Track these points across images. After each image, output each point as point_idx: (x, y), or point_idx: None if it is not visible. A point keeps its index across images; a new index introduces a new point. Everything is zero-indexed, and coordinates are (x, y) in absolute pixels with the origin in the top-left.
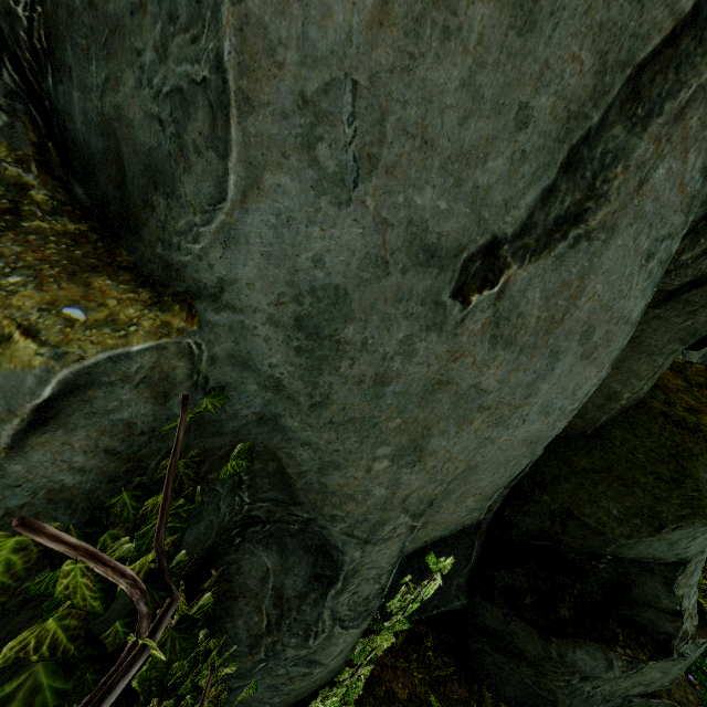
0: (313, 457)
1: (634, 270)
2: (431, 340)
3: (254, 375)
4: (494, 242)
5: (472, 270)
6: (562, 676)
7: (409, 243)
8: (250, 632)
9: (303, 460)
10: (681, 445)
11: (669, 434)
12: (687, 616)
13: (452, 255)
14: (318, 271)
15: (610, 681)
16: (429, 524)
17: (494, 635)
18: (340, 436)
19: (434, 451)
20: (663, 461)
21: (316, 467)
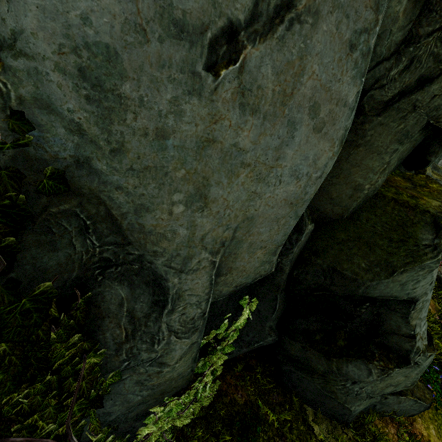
0: (127, 201)
1: (342, 57)
2: (194, 103)
3: (59, 118)
4: (232, 27)
5: (220, 53)
6: (340, 382)
7: (160, 15)
8: (115, 341)
9: (121, 202)
10: (405, 218)
11: (398, 212)
12: (419, 338)
13: (198, 33)
14: (88, 28)
15: (370, 383)
16: (233, 270)
17: (297, 360)
18: (142, 182)
19: (215, 199)
20: (394, 229)
21: (132, 210)
